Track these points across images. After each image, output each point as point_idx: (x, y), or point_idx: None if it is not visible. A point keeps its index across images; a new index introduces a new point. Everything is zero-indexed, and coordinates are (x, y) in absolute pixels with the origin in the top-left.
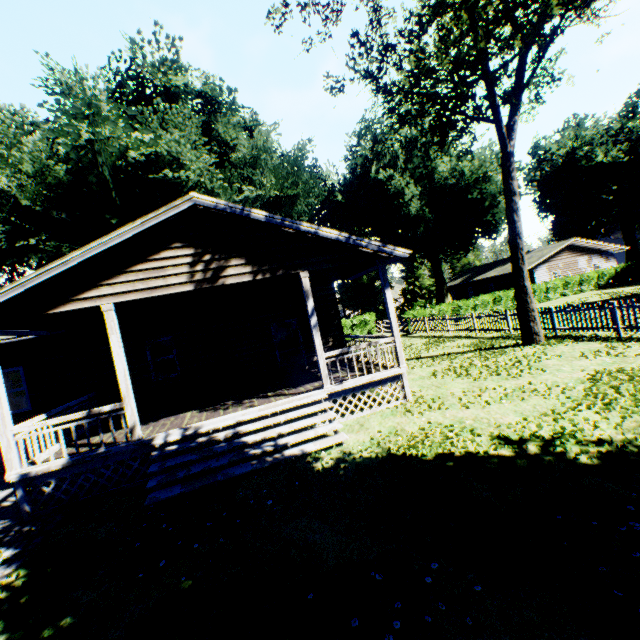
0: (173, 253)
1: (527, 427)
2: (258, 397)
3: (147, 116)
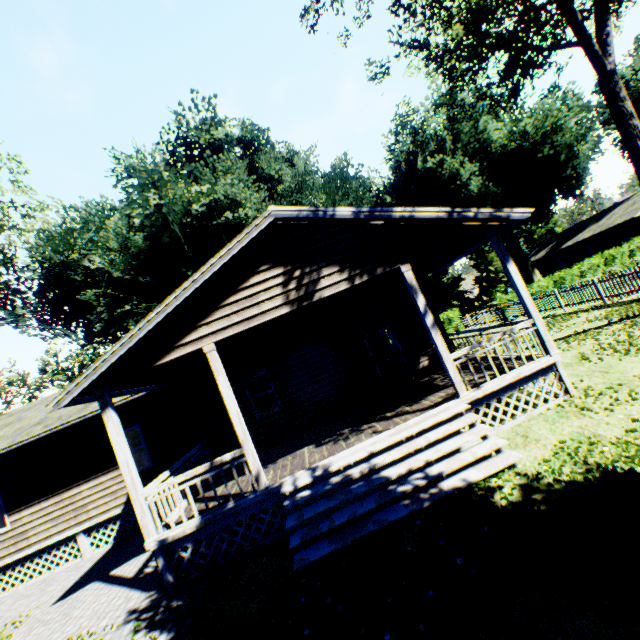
0: (261, 277)
1: None
2: (376, 420)
3: (200, 170)
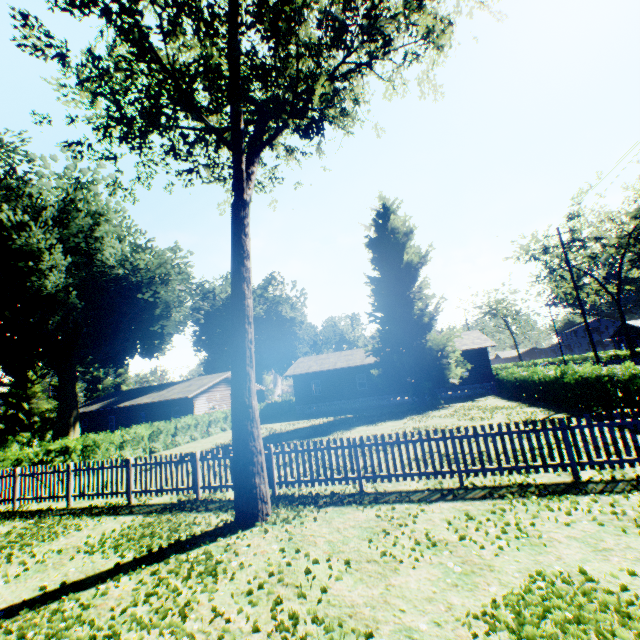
0: None
1: None
2: None
3: None
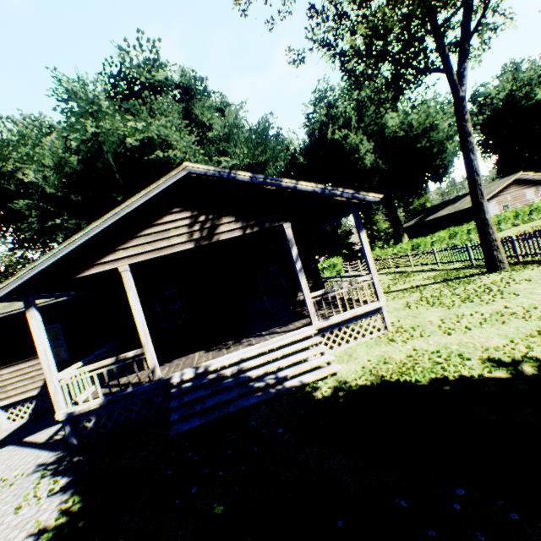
0: (173, 217)
1: (516, 349)
2: (254, 336)
3: (138, 108)
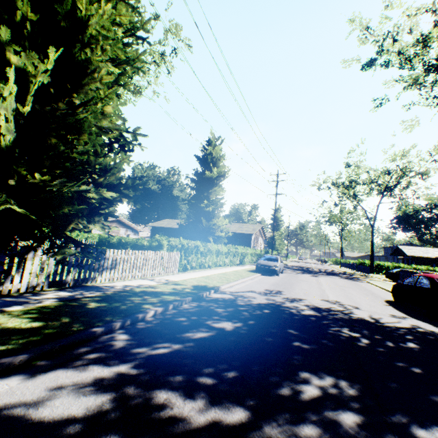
0: None
1: None
2: None
3: None
